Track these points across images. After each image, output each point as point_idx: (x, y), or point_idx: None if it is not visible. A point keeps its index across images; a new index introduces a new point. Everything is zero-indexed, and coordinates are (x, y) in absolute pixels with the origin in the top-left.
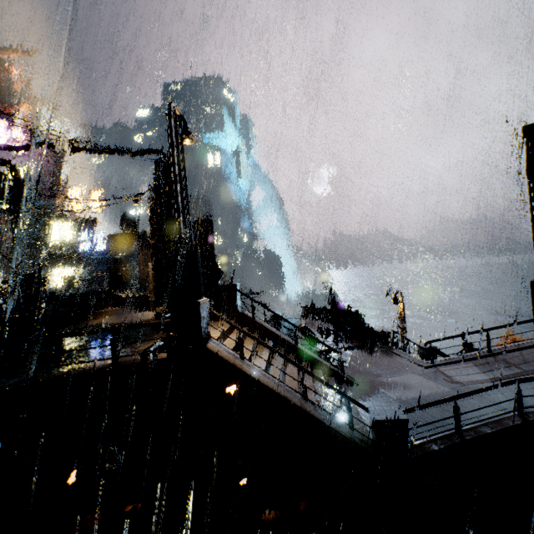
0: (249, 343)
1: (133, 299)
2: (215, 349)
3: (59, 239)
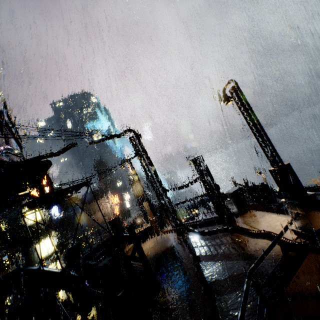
0: None
1: (140, 233)
2: None
3: (34, 219)
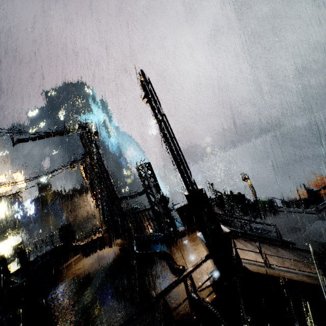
0: None
1: (89, 243)
2: (254, 268)
3: None
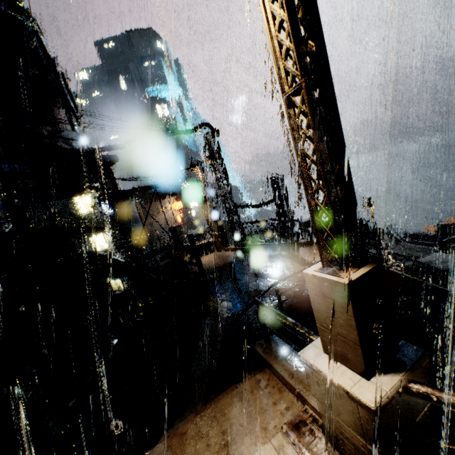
0: None
1: (202, 246)
2: None
3: (86, 210)
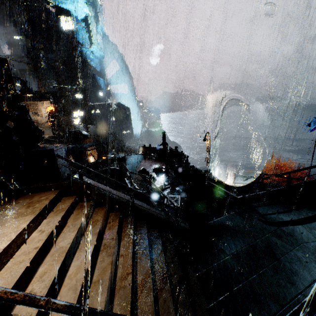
0: (71, 226)
1: None
2: None
3: None
